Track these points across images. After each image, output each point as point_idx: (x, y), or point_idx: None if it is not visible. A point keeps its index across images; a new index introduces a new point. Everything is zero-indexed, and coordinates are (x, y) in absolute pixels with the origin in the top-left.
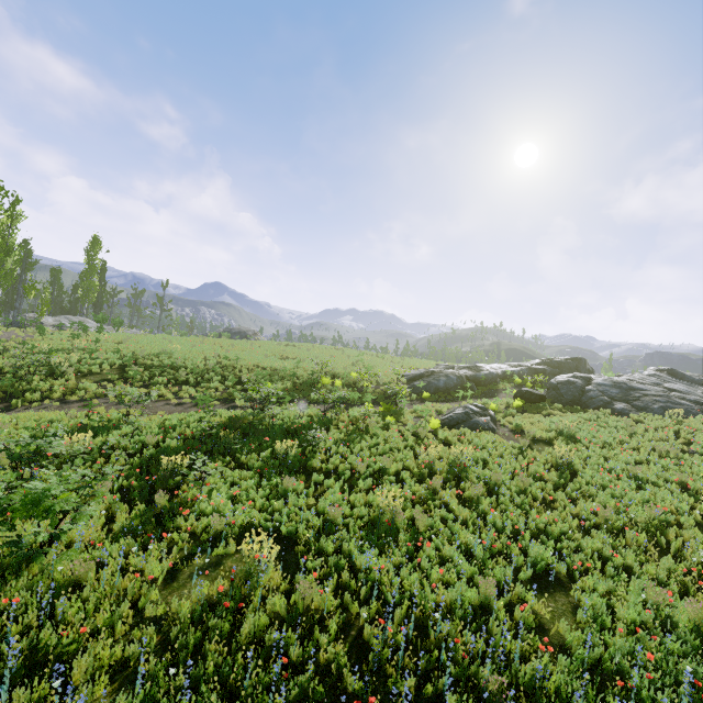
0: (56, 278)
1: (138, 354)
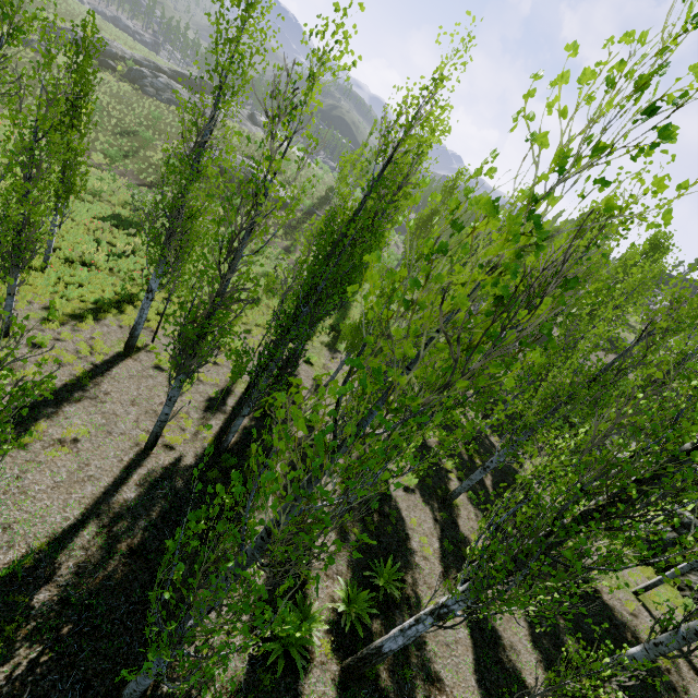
0: None
1: None
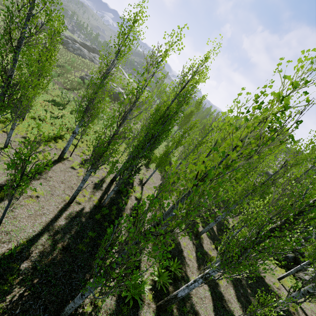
0: None
1: None
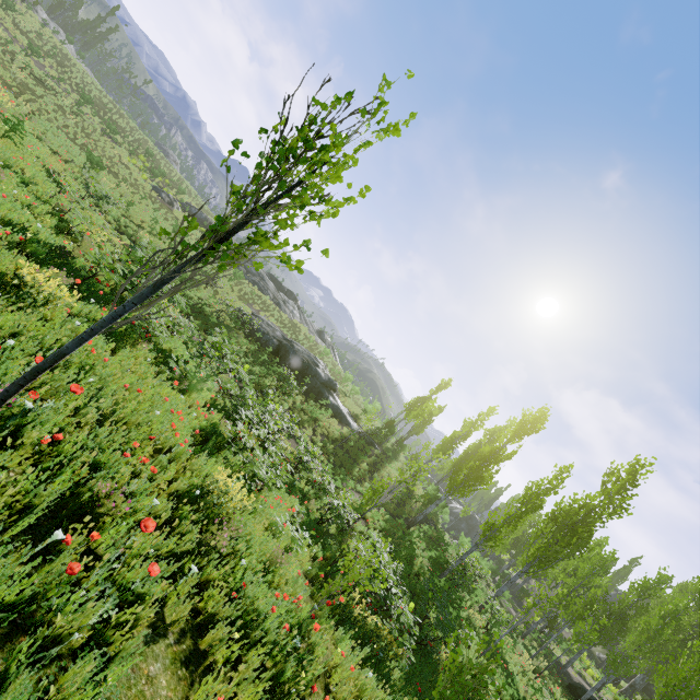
0: (76, 5)
1: (65, 62)
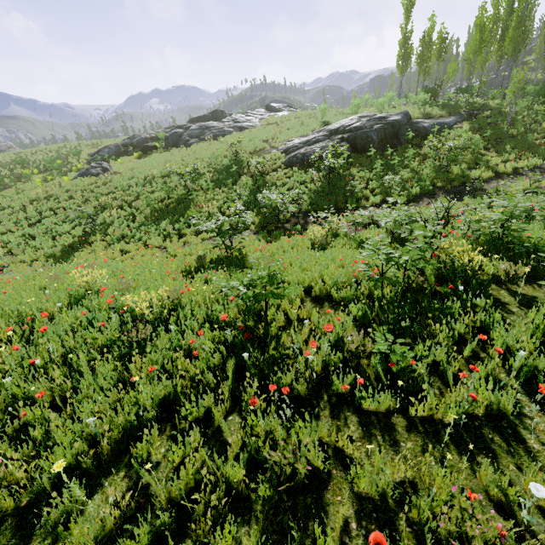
0: None
1: None
